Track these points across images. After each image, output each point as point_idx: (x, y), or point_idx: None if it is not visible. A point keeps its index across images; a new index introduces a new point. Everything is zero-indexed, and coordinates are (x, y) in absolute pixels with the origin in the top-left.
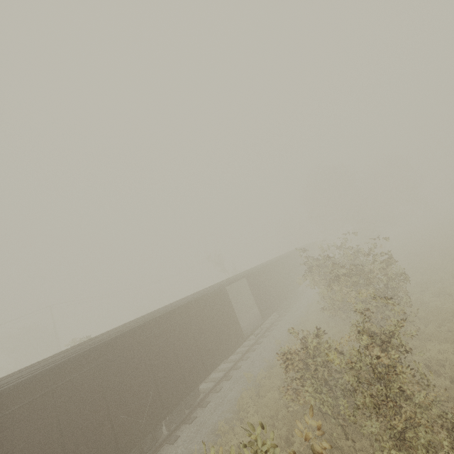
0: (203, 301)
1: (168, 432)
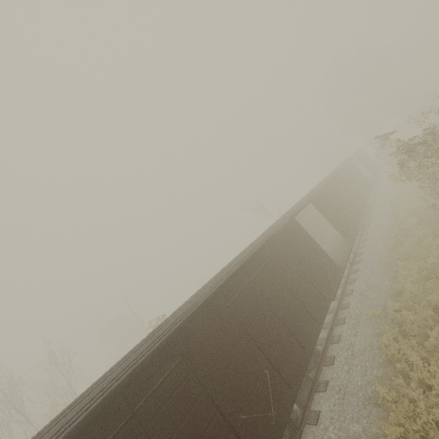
0: (278, 241)
1: (302, 410)
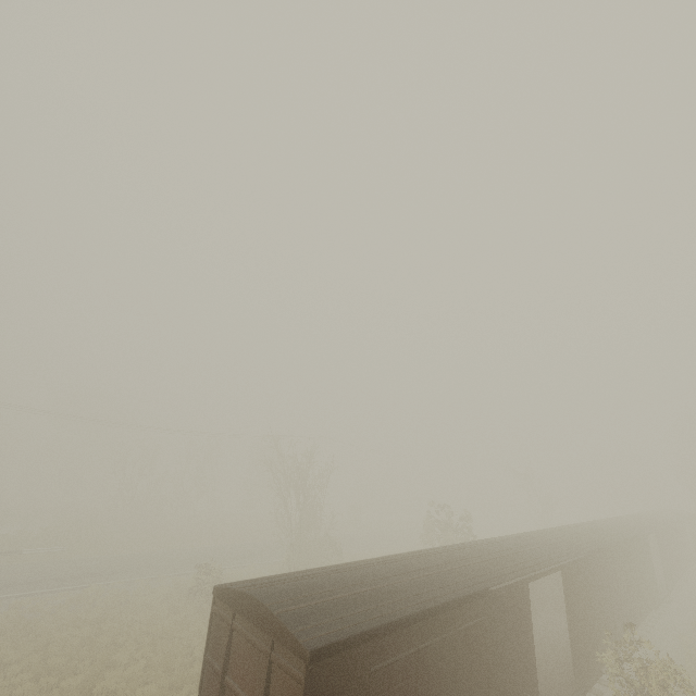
0: (639, 541)
1: None
